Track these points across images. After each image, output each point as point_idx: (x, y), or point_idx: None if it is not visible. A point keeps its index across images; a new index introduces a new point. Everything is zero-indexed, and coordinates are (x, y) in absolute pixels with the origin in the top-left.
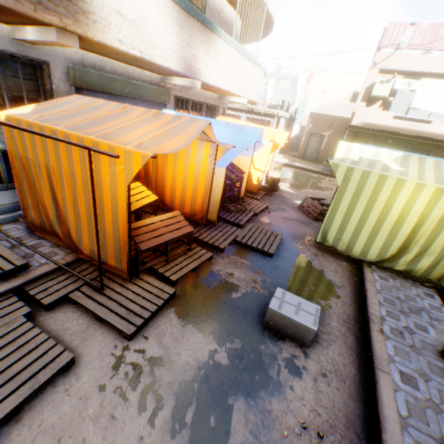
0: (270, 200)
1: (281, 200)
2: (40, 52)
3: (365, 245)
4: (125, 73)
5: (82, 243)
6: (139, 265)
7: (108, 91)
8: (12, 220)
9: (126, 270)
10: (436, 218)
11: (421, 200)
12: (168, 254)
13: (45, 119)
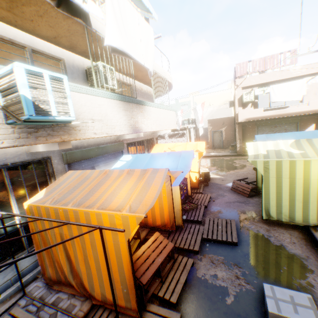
0: (209, 189)
1: (216, 187)
2: (45, 152)
3: (303, 213)
4: (95, 143)
5: (94, 289)
6: (144, 297)
7: (87, 158)
8: (32, 278)
9: (135, 307)
10: None
11: None
12: (161, 275)
13: (56, 201)
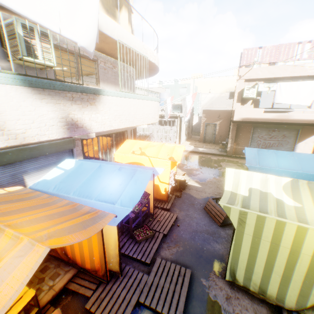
0: (179, 204)
1: (189, 201)
2: None
3: (279, 289)
4: None
5: None
6: None
7: None
8: None
9: None
10: None
11: None
12: None
13: None
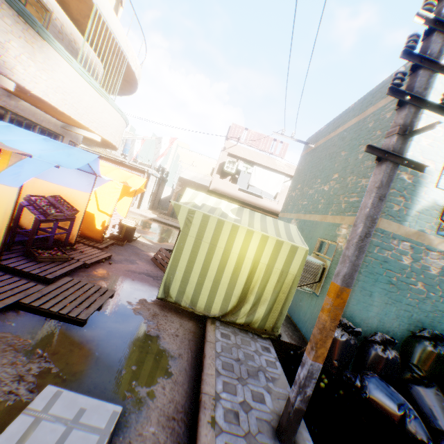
0: (118, 250)
1: (133, 251)
2: None
3: (209, 298)
4: None
5: None
6: None
7: None
8: None
9: None
10: (265, 264)
11: (253, 246)
12: None
13: None
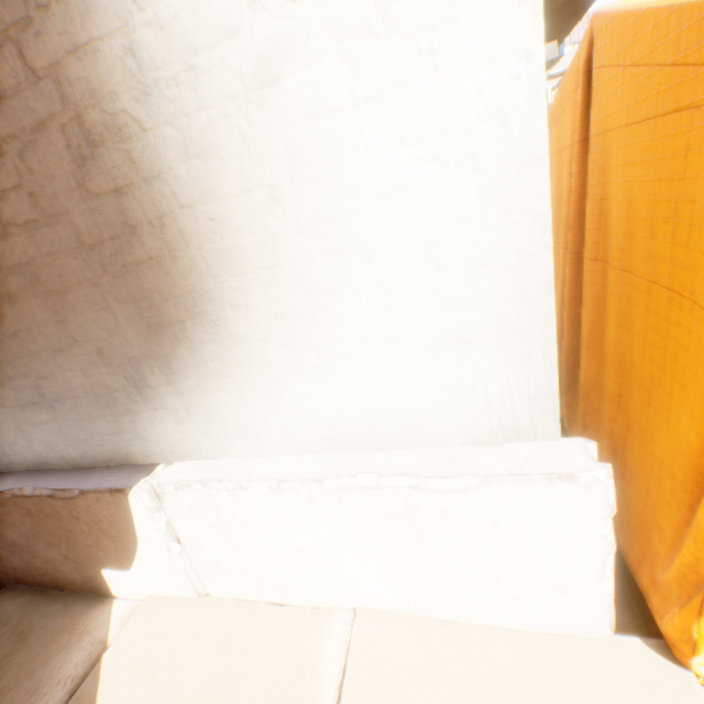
0: None
1: None
2: None
3: None
4: None
5: None
6: None
7: None
8: None
9: None
10: None
11: None
12: None
13: None
